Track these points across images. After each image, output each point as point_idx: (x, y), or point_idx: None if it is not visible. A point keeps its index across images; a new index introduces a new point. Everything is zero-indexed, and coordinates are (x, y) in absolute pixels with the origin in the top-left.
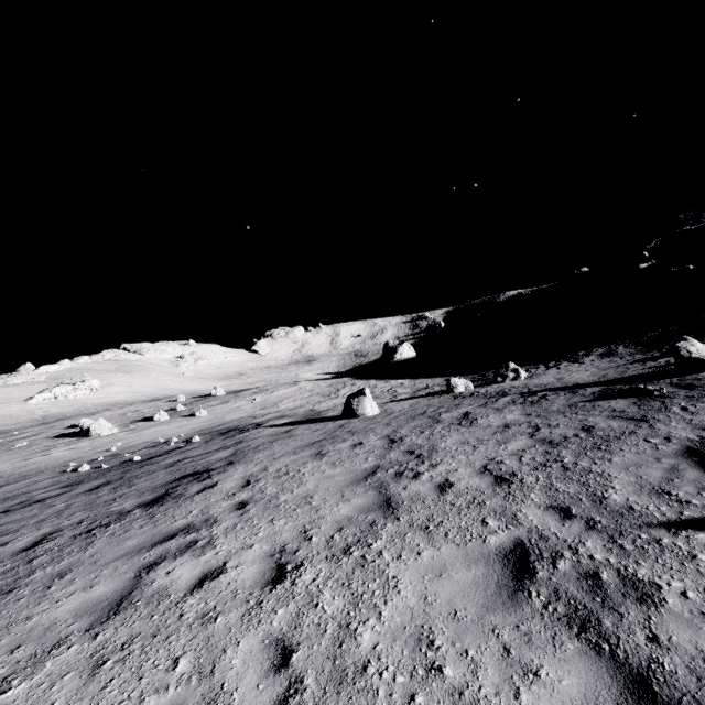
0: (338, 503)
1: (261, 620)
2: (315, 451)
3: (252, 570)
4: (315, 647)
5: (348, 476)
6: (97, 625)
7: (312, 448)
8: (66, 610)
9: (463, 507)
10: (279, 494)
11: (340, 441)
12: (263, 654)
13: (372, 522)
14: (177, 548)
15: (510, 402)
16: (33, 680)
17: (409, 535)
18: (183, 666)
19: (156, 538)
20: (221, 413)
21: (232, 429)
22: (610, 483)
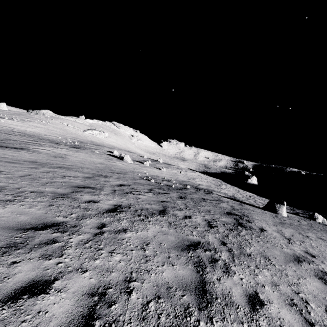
0: None
1: None
2: (296, 231)
3: None
4: None
5: None
6: None
7: (290, 228)
8: (315, 290)
9: None
10: (324, 256)
11: (302, 230)
12: None
13: None
14: (318, 271)
15: None
16: None
17: None
18: None
19: (289, 256)
20: (171, 173)
21: (197, 187)
22: None
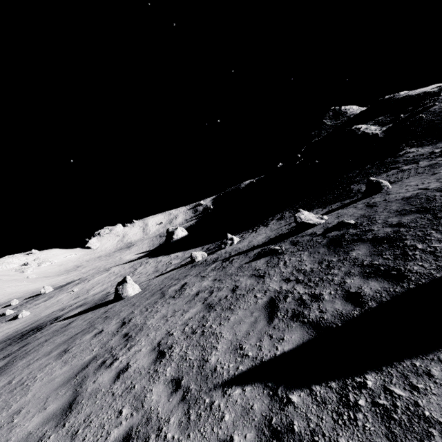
0: (34, 416)
1: None
2: (64, 348)
3: None
4: None
5: (66, 375)
6: None
7: (64, 345)
8: None
9: (117, 396)
10: None
11: (90, 331)
12: None
13: (42, 436)
14: None
15: (213, 269)
16: None
17: None
18: None
19: None
20: (41, 310)
21: (34, 328)
22: (218, 343)
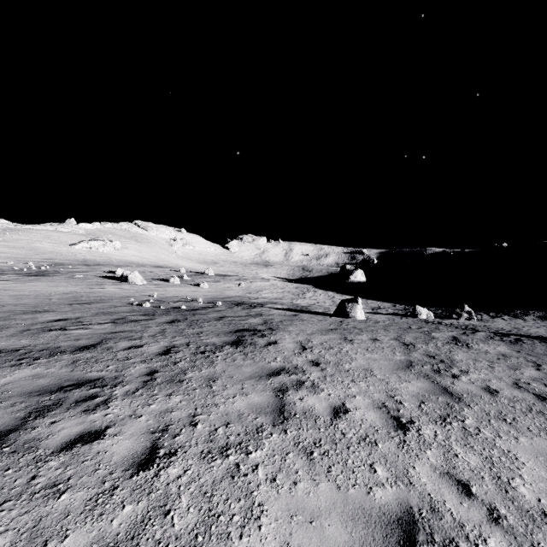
0: (401, 382)
1: (418, 455)
2: (341, 336)
3: (372, 414)
4: (485, 487)
5: (390, 362)
6: (278, 423)
7: (335, 333)
8: (242, 406)
9: (525, 411)
10: (339, 362)
11: (356, 333)
12: (444, 481)
13: (448, 403)
14: (290, 382)
15: (489, 337)
16: (264, 450)
17: (493, 422)
18: (382, 472)
19: (265, 371)
20: (219, 289)
21: (241, 303)
22: None
